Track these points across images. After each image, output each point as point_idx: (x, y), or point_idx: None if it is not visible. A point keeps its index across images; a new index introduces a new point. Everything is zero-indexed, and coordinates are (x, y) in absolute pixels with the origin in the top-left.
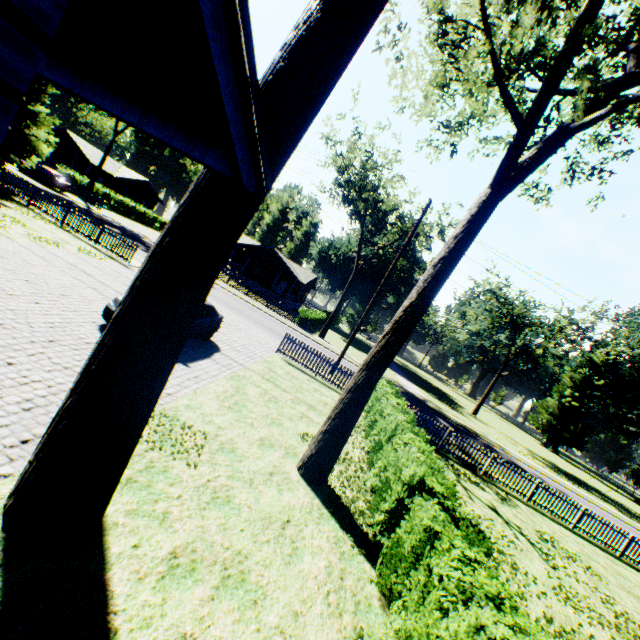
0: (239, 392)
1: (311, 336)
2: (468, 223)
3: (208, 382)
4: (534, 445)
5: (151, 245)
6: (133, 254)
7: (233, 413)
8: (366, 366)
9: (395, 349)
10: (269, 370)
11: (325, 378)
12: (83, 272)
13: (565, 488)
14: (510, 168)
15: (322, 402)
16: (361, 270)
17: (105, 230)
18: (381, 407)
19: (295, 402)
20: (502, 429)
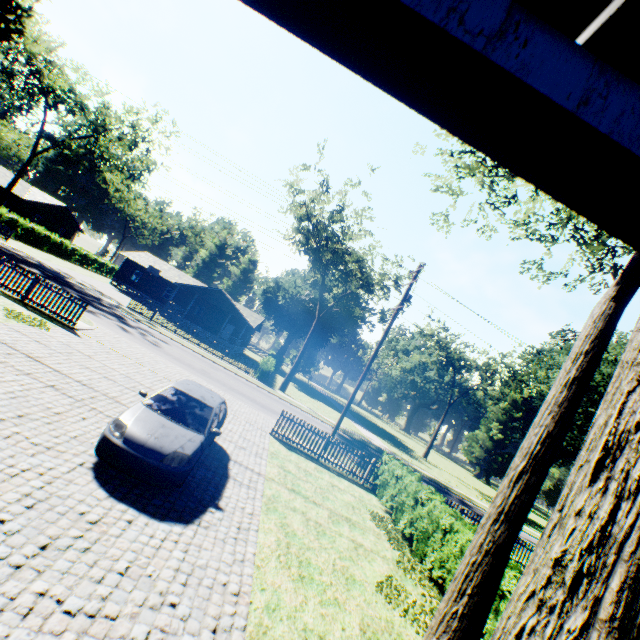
0: (289, 534)
1: (276, 392)
2: (597, 338)
3: (255, 532)
4: (473, 480)
5: (80, 288)
6: (80, 314)
7: (310, 588)
8: (505, 516)
9: (537, 492)
10: (284, 470)
11: (328, 461)
12: (28, 357)
13: (527, 534)
14: (636, 283)
15: (349, 505)
16: (310, 313)
17: (40, 282)
18: (428, 512)
19: (335, 521)
20: (448, 468)
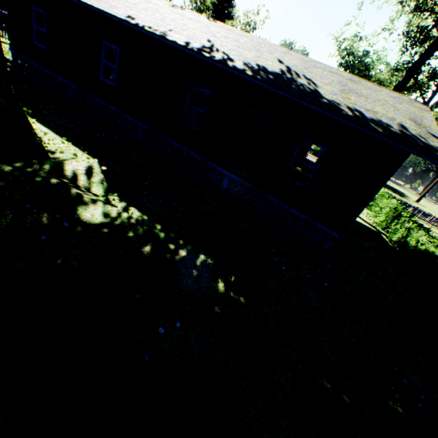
0: None
1: None
2: None
3: None
4: None
5: None
6: None
7: None
8: None
9: None
10: None
11: None
12: None
13: None
14: None
15: None
16: None
17: None
18: None
19: None
20: (437, 211)
